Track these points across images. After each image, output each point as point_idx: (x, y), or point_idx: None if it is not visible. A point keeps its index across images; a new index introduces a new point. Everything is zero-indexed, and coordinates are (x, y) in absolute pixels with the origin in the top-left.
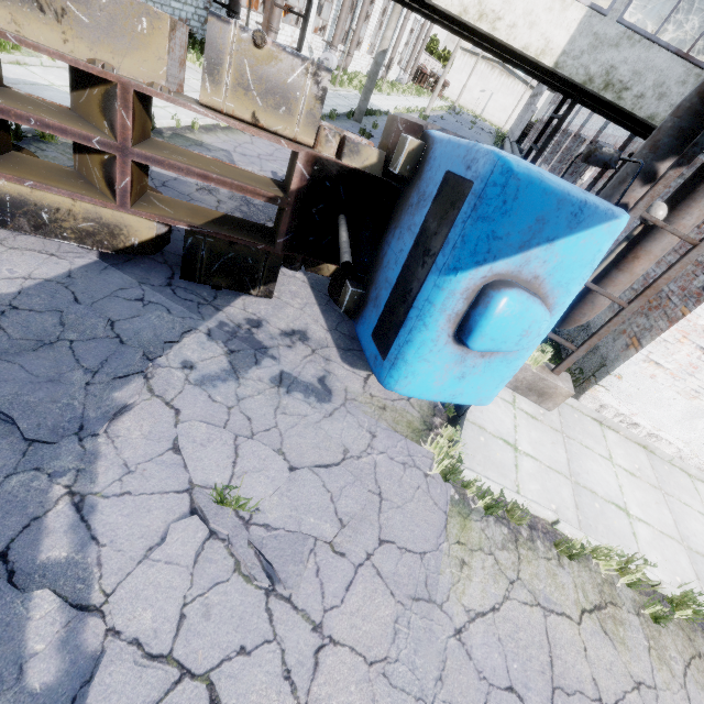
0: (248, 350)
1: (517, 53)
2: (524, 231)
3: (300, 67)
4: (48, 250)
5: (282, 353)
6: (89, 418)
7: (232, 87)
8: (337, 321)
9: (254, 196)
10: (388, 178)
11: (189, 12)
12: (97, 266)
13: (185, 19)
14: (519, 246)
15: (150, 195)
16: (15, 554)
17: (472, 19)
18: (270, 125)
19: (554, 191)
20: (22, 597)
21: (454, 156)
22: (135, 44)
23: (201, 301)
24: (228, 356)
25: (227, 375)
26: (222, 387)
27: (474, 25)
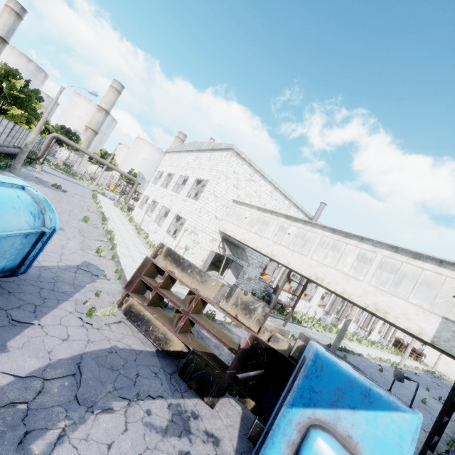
0: (180, 425)
1: (407, 331)
2: (330, 393)
3: (258, 304)
4: (143, 340)
5: (197, 441)
6: (97, 405)
7: (232, 304)
8: (245, 449)
9: (224, 344)
10: (292, 360)
11: (257, 287)
12: (152, 353)
13: (254, 289)
14: (330, 403)
15: (189, 334)
16: (29, 436)
17: (372, 310)
18: (241, 320)
19: (344, 374)
20: (14, 453)
21: (307, 348)
22: (209, 287)
23: (178, 389)
24: (168, 421)
25: (160, 430)
26: (153, 434)
27: (375, 313)
